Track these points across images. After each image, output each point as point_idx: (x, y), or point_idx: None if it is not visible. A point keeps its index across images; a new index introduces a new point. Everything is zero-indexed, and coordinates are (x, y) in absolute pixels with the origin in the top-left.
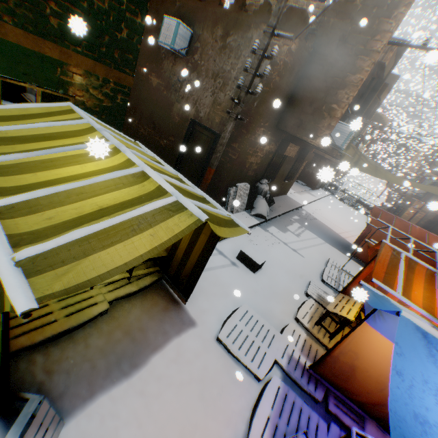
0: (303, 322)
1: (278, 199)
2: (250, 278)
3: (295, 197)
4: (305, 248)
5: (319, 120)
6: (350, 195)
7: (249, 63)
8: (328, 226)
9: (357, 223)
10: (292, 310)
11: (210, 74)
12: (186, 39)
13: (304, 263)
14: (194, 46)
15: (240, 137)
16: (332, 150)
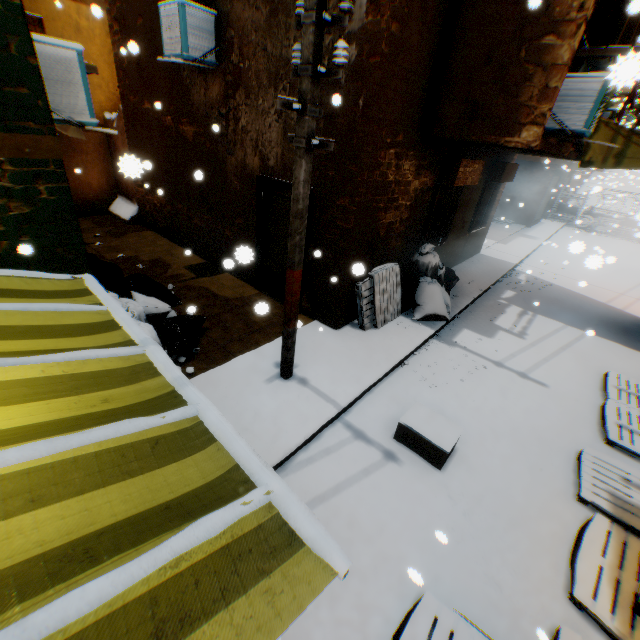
0: (596, 613)
1: (466, 267)
2: (431, 488)
3: (497, 252)
4: (544, 360)
5: (516, 89)
6: (604, 216)
7: (302, 3)
8: (580, 293)
9: (636, 267)
10: (554, 564)
11: (265, 80)
12: (207, 31)
13: (550, 404)
14: (225, 39)
15: (349, 182)
16: (558, 146)
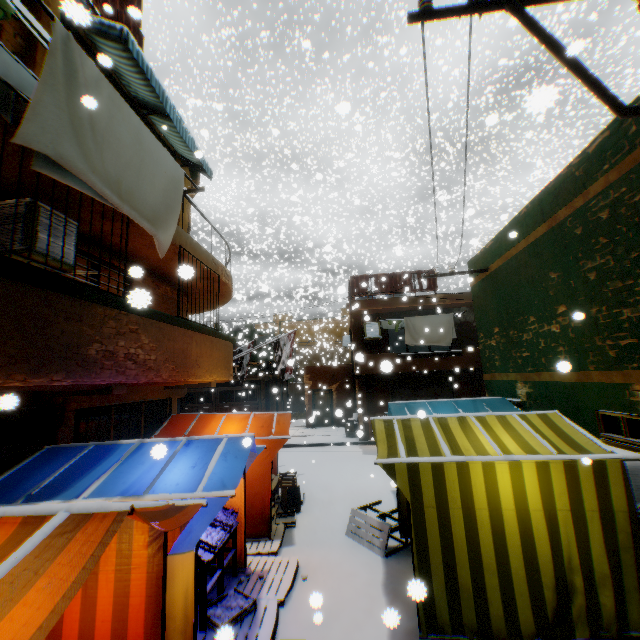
0: None
1: None
2: None
3: None
4: None
5: None
6: None
7: None
8: None
9: None
10: None
11: None
12: None
13: None
14: None
15: None
16: None
